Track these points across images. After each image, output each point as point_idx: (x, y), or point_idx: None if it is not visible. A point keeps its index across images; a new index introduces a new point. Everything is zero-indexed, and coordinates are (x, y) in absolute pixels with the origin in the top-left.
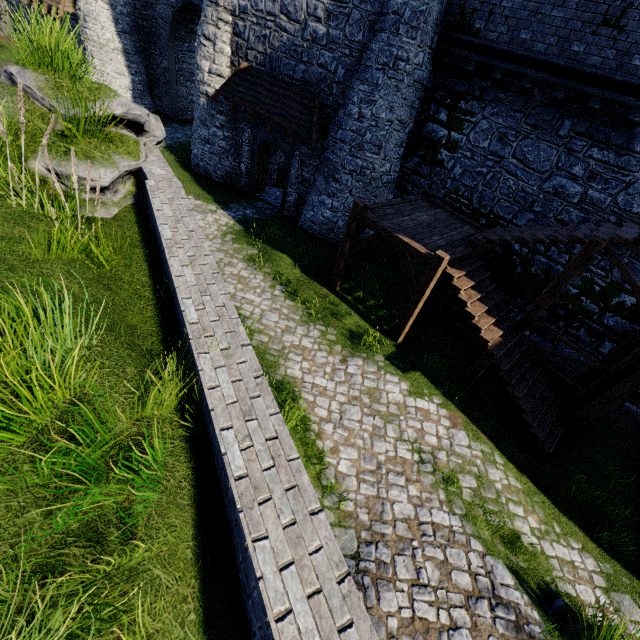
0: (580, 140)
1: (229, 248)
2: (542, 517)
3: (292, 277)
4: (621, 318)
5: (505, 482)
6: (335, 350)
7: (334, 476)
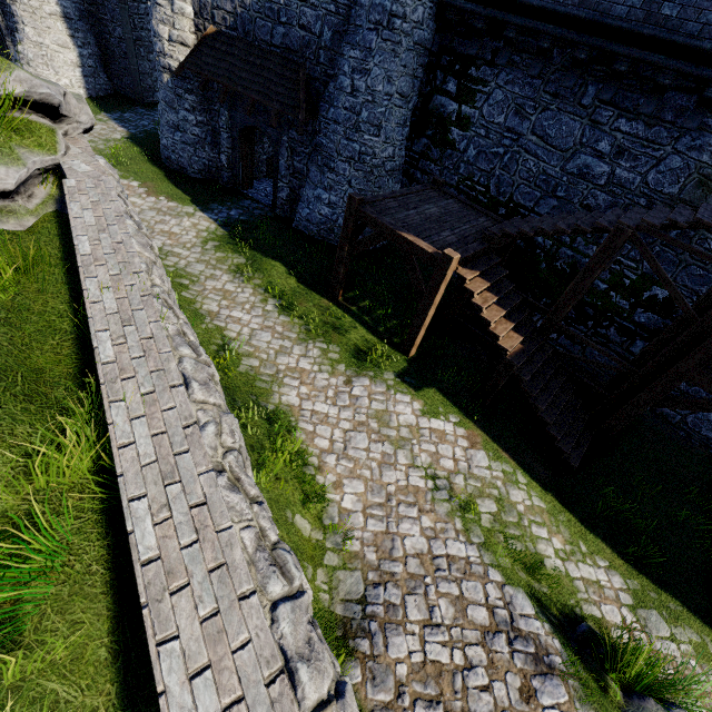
0: (606, 110)
1: (211, 258)
2: (567, 537)
3: (287, 288)
4: (653, 314)
5: (528, 503)
6: (338, 370)
7: (337, 514)
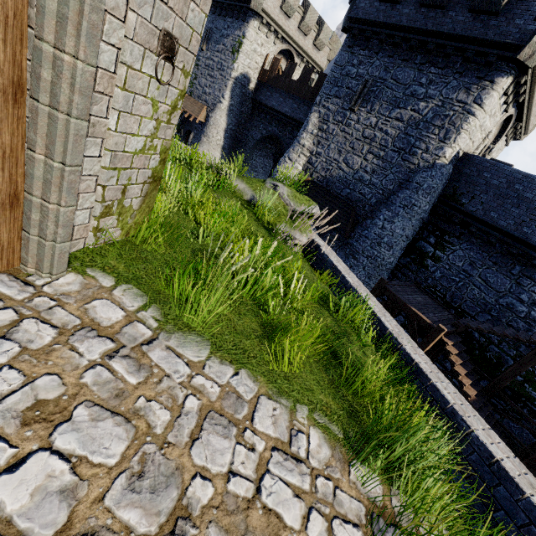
0: (526, 279)
1: None
2: None
3: None
4: None
5: None
6: None
7: None
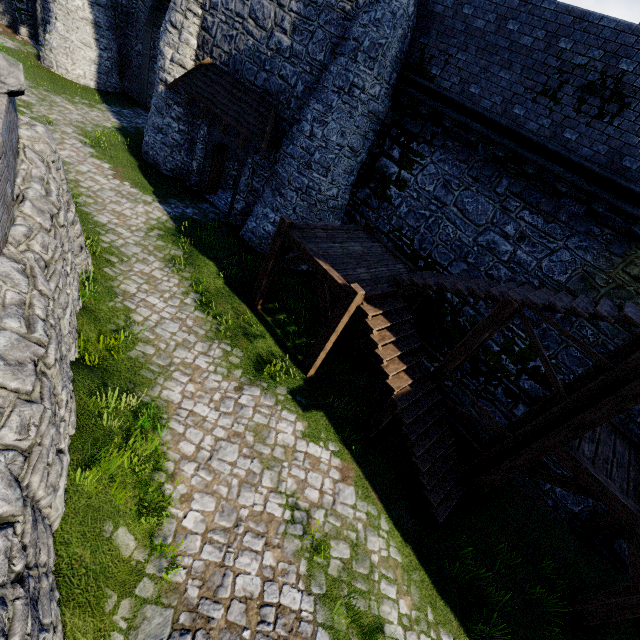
0: (514, 200)
1: (150, 244)
2: (416, 600)
3: (212, 287)
4: (535, 382)
5: (384, 553)
6: (234, 375)
7: (174, 533)
